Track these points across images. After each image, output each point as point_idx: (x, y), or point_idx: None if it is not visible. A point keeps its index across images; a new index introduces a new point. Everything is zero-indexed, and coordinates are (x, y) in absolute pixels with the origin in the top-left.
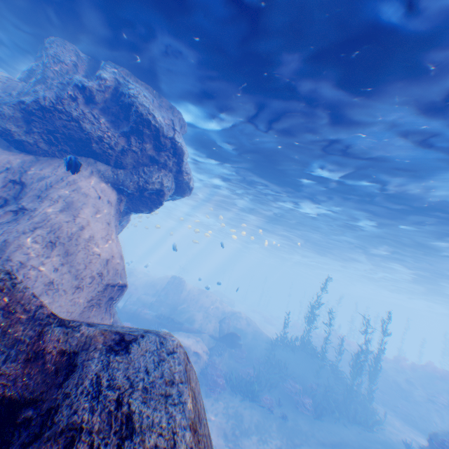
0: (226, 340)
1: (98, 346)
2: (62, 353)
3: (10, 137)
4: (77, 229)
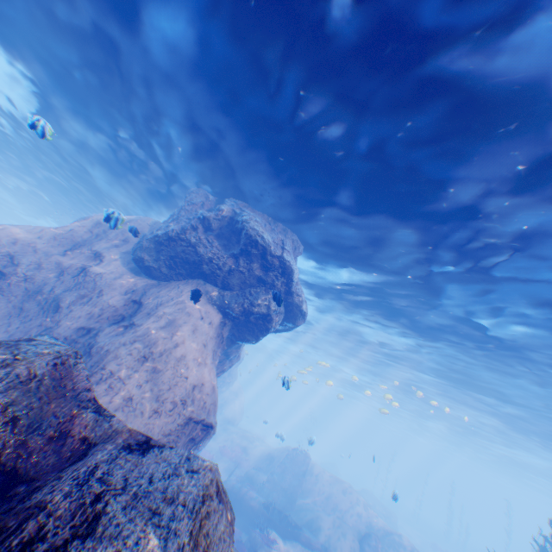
0: None
1: (118, 440)
2: (84, 439)
3: (142, 263)
4: (171, 346)
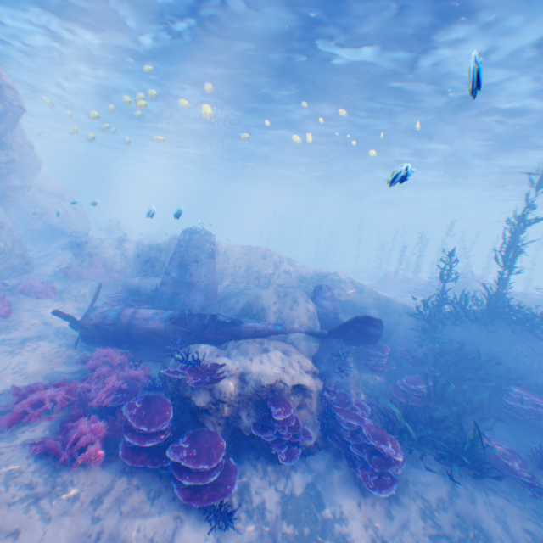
0: (345, 336)
1: None
2: None
3: None
4: None
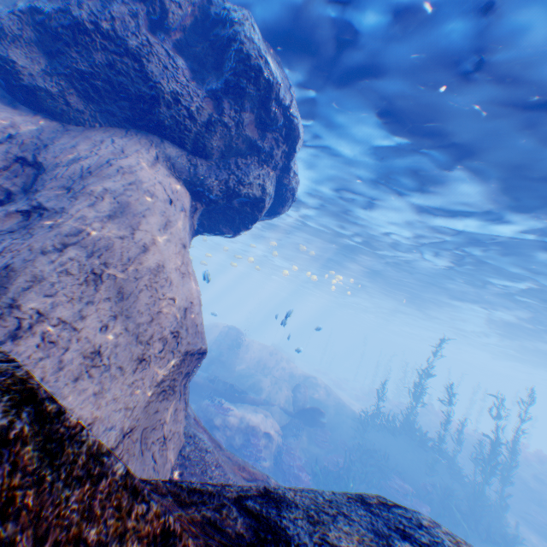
0: (304, 417)
1: None
2: None
3: (14, 78)
4: (138, 253)
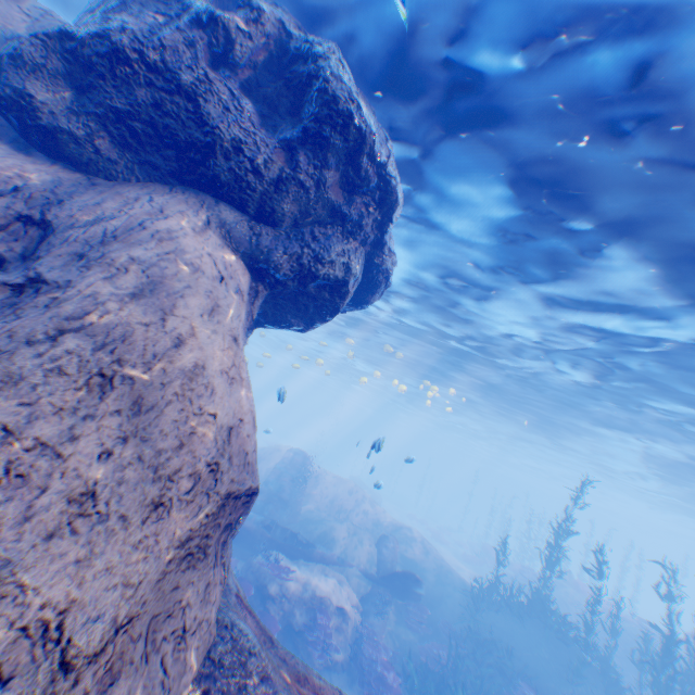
0: (392, 585)
1: None
2: None
3: (30, 116)
4: (168, 346)
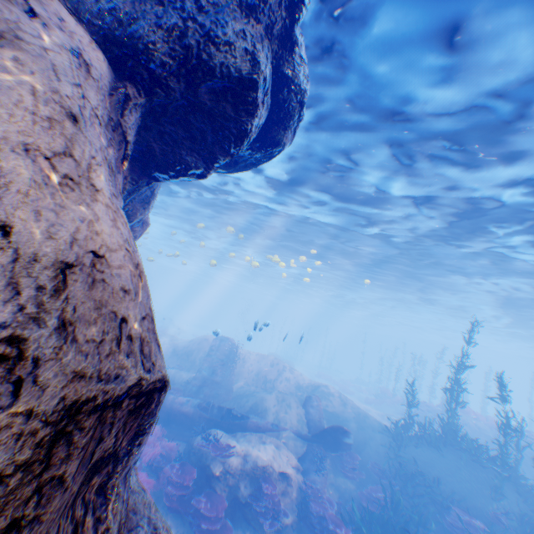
0: (324, 440)
1: None
2: None
3: None
4: None
